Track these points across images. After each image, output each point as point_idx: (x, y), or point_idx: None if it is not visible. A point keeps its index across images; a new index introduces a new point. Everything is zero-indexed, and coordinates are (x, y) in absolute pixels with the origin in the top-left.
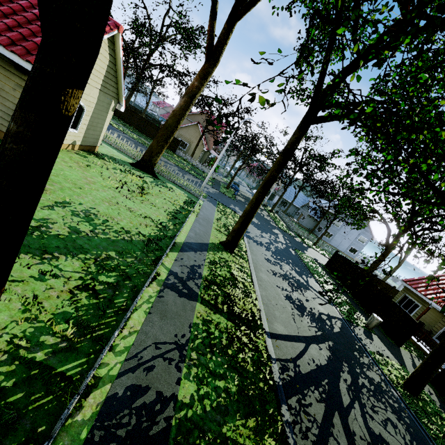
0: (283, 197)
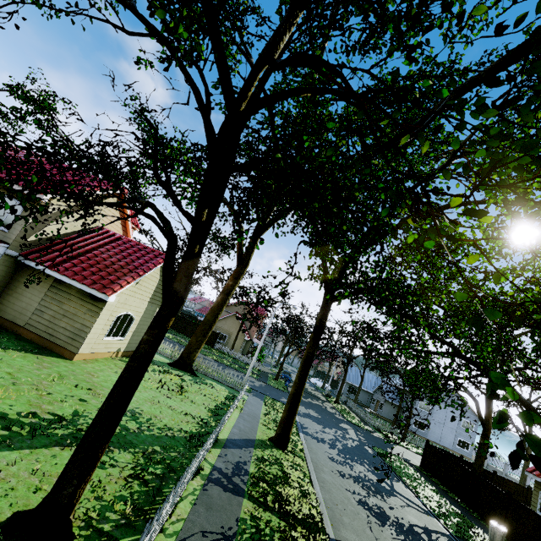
0: (349, 382)
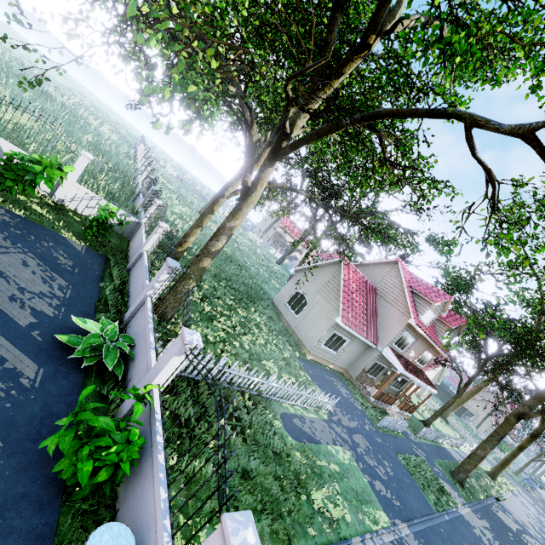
0: None
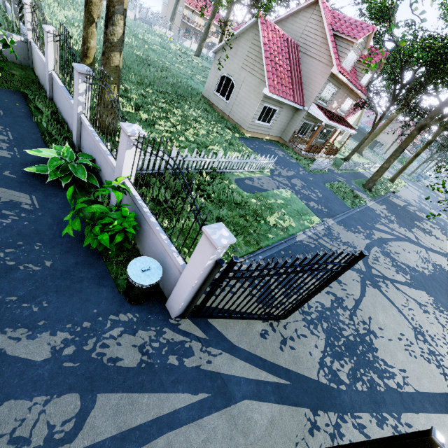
0: None
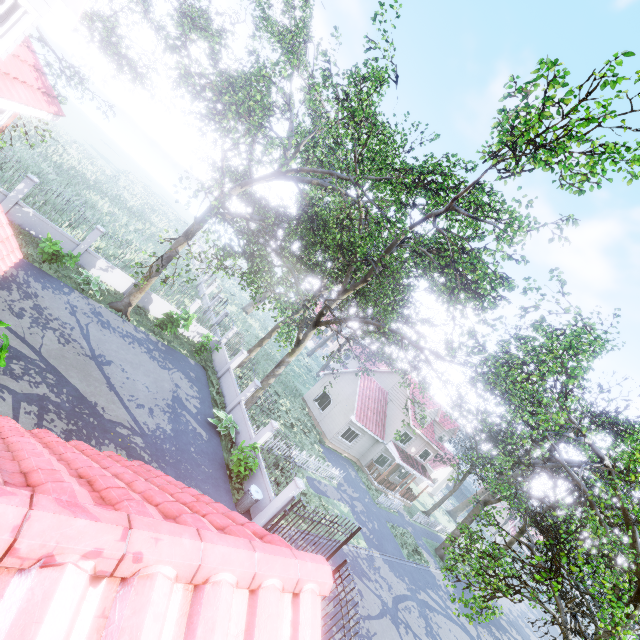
0: None
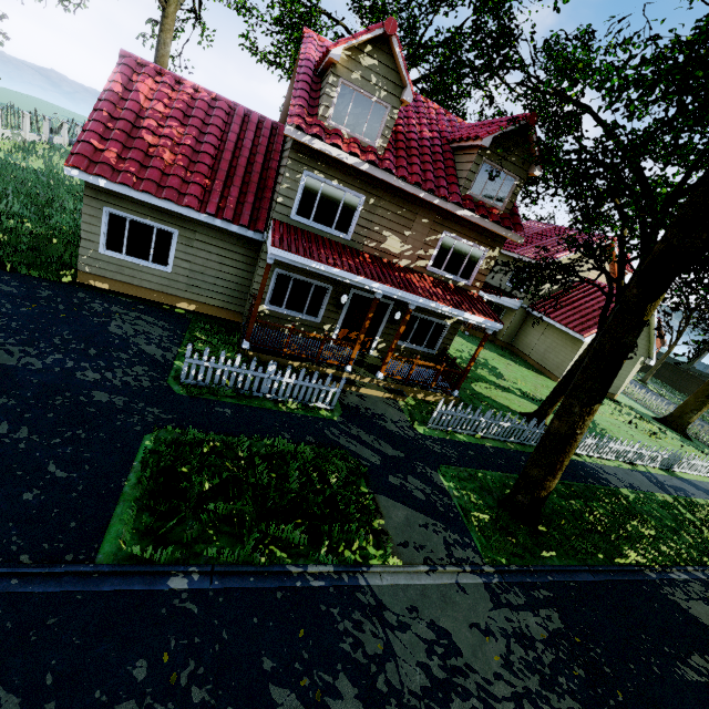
0: None
